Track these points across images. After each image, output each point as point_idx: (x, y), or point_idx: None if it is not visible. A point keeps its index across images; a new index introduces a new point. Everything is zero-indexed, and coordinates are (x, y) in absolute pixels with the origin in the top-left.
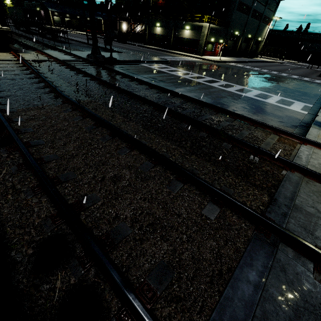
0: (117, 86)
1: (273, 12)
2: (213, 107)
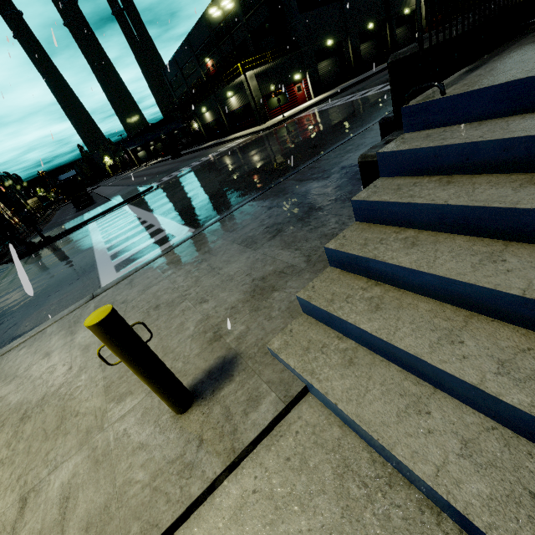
0: None
1: None
2: None
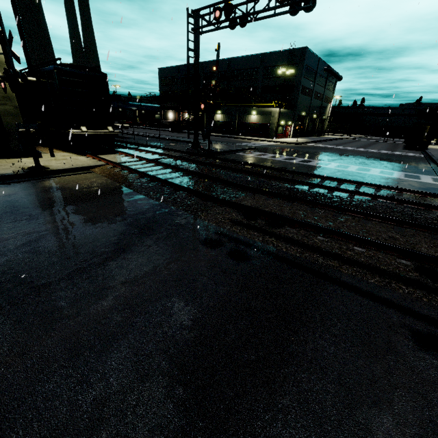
0: (273, 175)
1: (332, 92)
2: (374, 185)
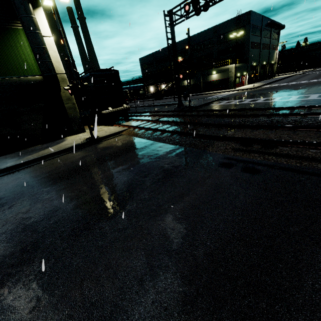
0: (249, 114)
1: (277, 40)
2: None
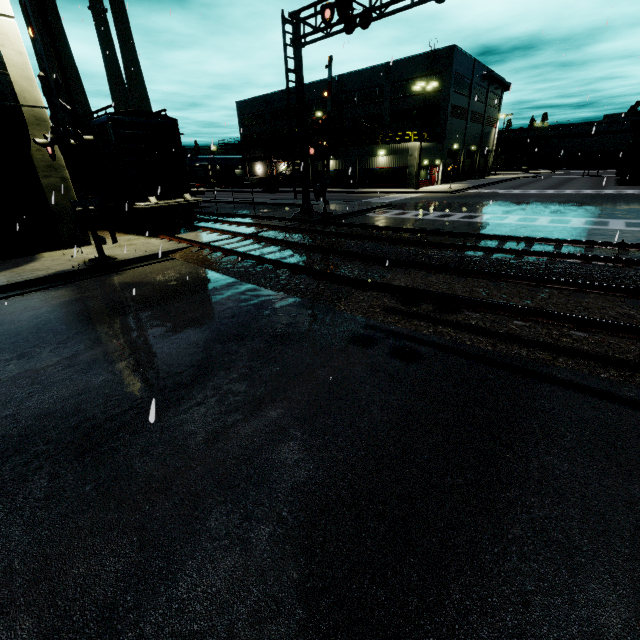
0: (428, 241)
1: (497, 109)
2: (583, 243)
